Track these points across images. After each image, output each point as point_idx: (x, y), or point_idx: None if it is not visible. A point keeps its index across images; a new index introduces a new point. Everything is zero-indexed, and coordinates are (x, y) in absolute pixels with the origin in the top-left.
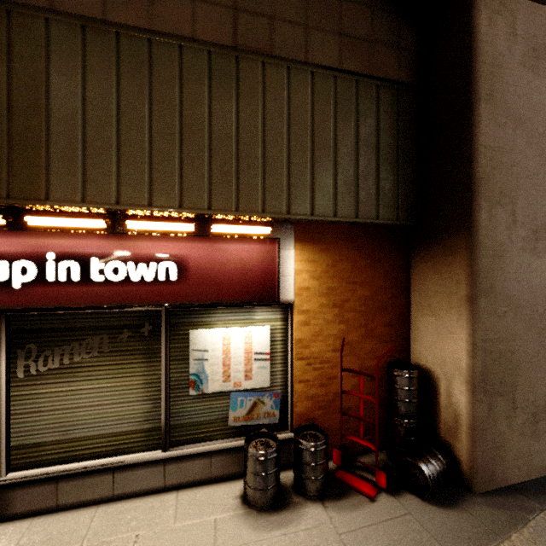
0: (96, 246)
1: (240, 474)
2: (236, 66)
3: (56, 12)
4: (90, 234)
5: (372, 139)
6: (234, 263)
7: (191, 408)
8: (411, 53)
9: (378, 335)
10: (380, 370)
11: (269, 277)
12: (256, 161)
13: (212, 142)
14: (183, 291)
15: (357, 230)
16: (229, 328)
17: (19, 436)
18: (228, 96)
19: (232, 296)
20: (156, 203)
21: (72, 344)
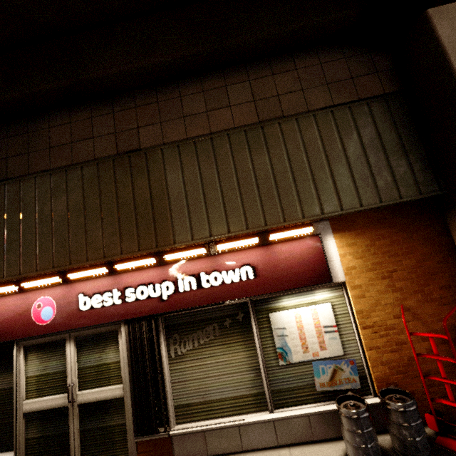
0: (202, 265)
1: (337, 436)
2: (262, 132)
3: (165, 144)
4: (198, 258)
5: (375, 141)
6: (290, 258)
7: (283, 376)
8: (388, 71)
9: (437, 298)
10: (451, 332)
11: (319, 264)
12: (289, 185)
13: (257, 183)
14: (260, 285)
15: (384, 212)
16: (297, 308)
17: (177, 398)
18: (261, 151)
19: (295, 283)
20: (232, 230)
21: (197, 332)
